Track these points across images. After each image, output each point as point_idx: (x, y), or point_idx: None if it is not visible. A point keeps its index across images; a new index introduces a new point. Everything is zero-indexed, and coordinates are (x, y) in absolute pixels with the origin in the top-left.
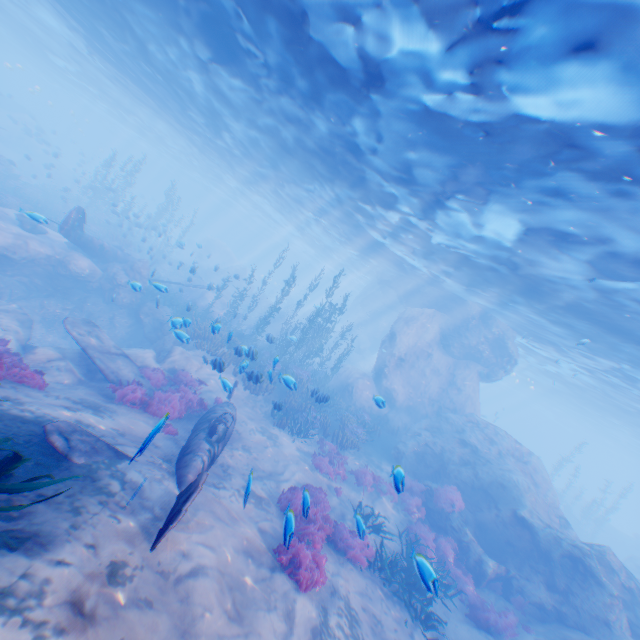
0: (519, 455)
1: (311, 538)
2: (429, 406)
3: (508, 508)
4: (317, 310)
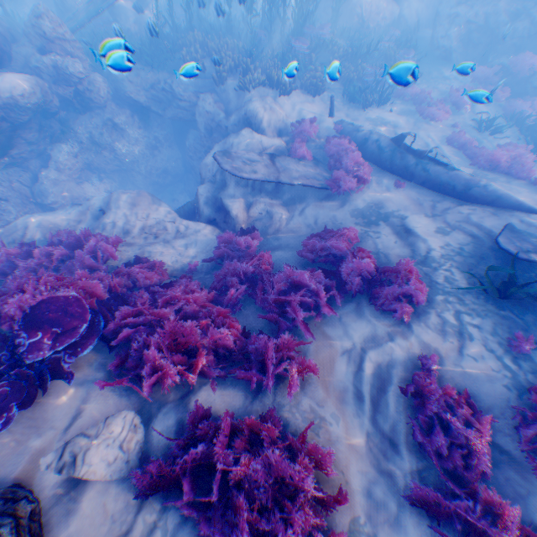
0: None
1: (532, 173)
2: None
3: None
4: None
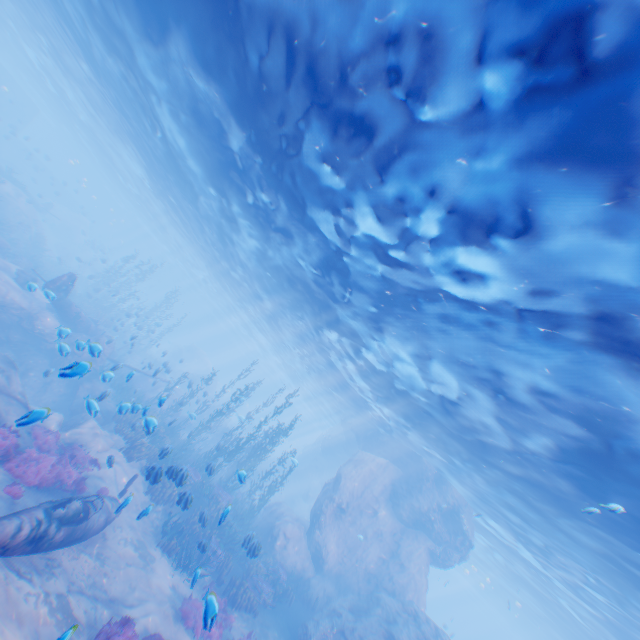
0: None
1: None
2: (365, 582)
3: None
4: (261, 424)
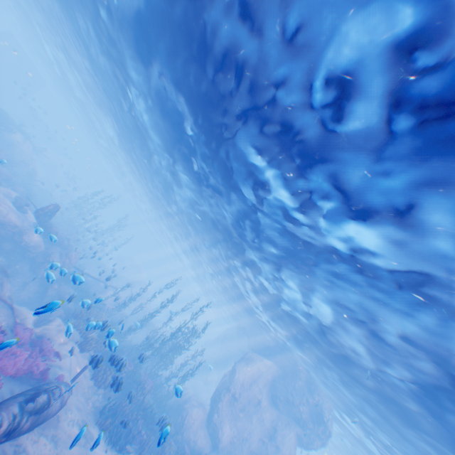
0: None
1: None
2: None
3: None
4: (182, 327)
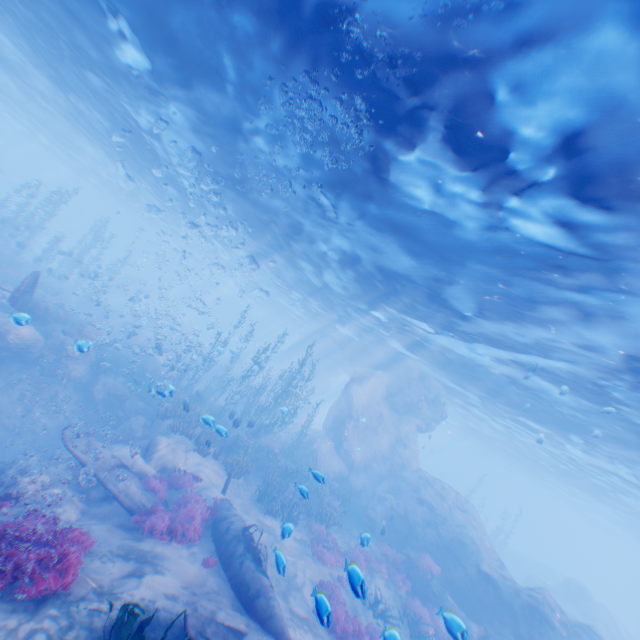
0: (460, 505)
1: None
2: (381, 462)
3: (475, 567)
4: (291, 380)
